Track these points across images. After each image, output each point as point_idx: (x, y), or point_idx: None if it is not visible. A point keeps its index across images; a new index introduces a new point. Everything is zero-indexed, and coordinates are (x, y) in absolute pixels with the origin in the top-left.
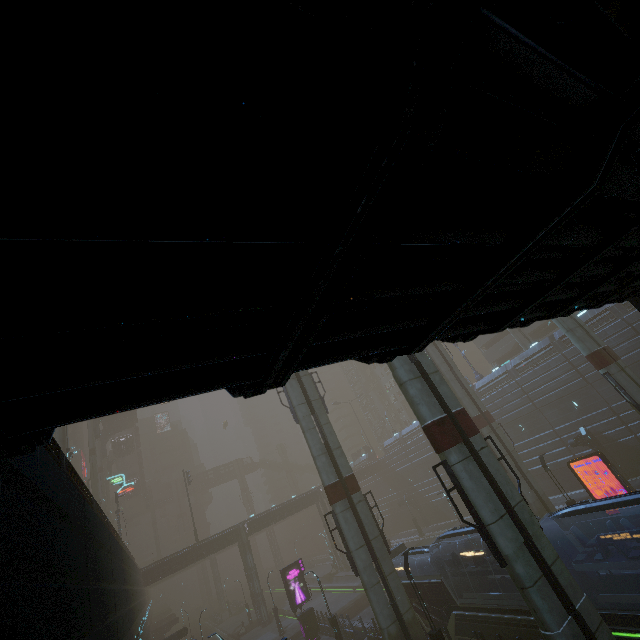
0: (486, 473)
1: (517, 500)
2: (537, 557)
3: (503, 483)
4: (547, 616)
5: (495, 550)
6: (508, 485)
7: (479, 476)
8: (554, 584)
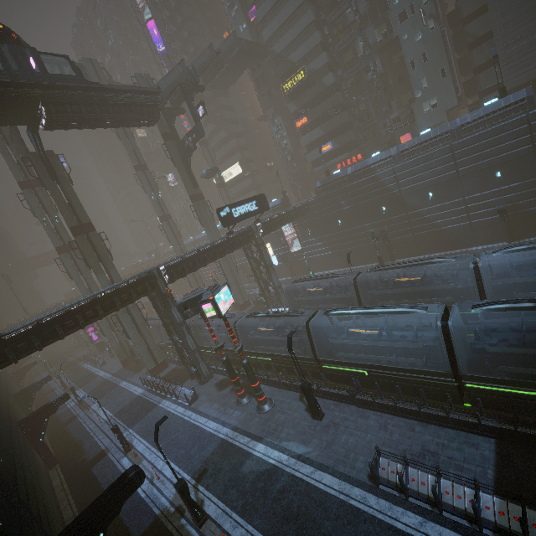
0: (131, 316)
1: (141, 322)
2: (142, 336)
3: (137, 318)
4: (139, 349)
5: (128, 336)
6: (139, 318)
7: (128, 317)
8: (145, 342)
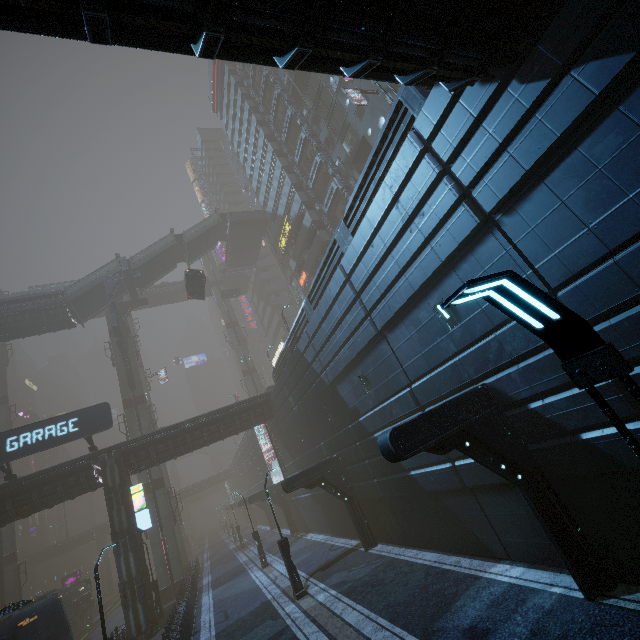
0: None
1: None
2: None
3: None
4: None
5: None
6: None
7: None
8: None
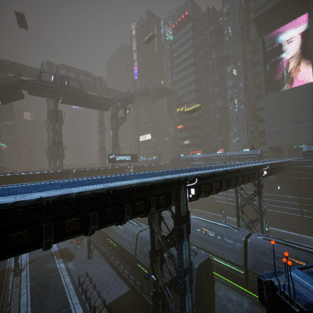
0: None
1: None
2: None
3: None
4: None
5: None
6: None
7: None
8: None
